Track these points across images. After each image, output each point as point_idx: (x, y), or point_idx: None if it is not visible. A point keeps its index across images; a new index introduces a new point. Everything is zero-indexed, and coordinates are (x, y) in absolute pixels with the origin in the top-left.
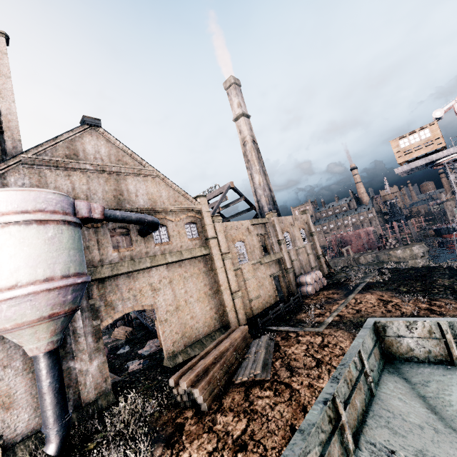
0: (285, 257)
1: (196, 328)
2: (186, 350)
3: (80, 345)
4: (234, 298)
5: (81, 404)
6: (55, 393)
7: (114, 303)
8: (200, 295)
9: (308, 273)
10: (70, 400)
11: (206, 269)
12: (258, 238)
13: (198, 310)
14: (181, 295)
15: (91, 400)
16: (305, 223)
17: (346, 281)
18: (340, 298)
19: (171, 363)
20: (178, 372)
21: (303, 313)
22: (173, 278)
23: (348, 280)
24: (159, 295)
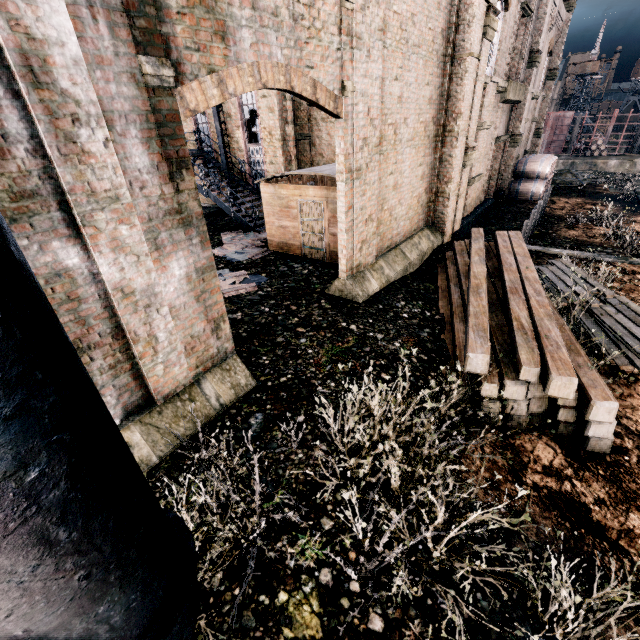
0: (526, 104)
1: (396, 216)
2: (380, 267)
3: (93, 173)
4: (465, 165)
5: (145, 398)
6: (38, 528)
7: (222, 4)
8: (418, 126)
9: (541, 157)
10: (102, 393)
11: (442, 45)
12: (519, 18)
13: (407, 169)
14: (391, 104)
15: (180, 384)
16: (556, 41)
17: (590, 188)
18: (626, 214)
19: (359, 294)
20: (473, 331)
21: (567, 228)
22: (387, 21)
23: (593, 188)
24: (356, 65)
